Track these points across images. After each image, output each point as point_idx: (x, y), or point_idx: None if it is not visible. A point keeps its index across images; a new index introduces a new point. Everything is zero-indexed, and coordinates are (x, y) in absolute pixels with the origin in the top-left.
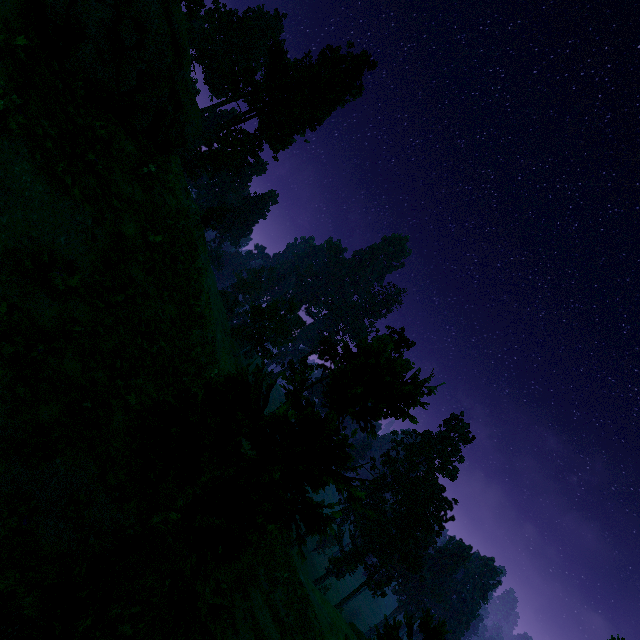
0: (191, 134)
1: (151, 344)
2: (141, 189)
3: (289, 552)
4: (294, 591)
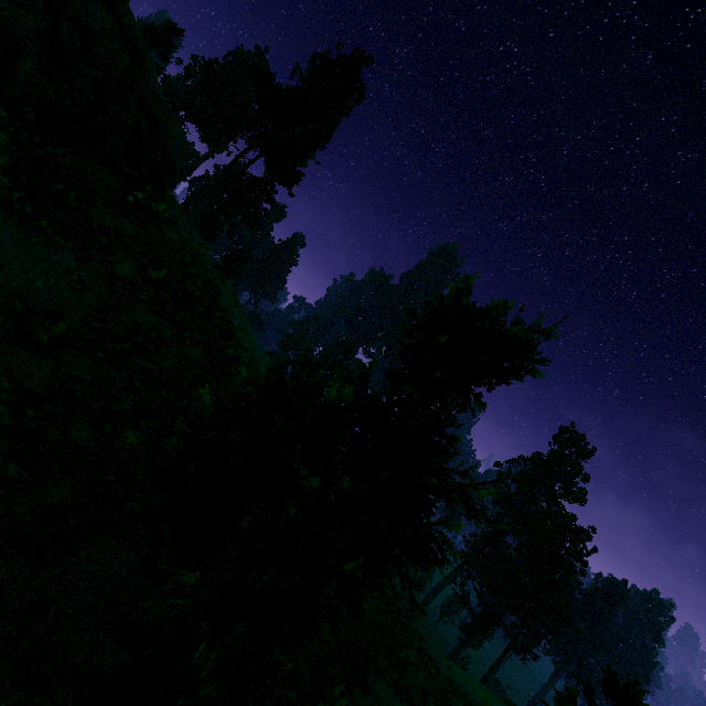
0: (178, 156)
1: (180, 397)
2: (132, 223)
3: (410, 626)
4: (427, 672)
